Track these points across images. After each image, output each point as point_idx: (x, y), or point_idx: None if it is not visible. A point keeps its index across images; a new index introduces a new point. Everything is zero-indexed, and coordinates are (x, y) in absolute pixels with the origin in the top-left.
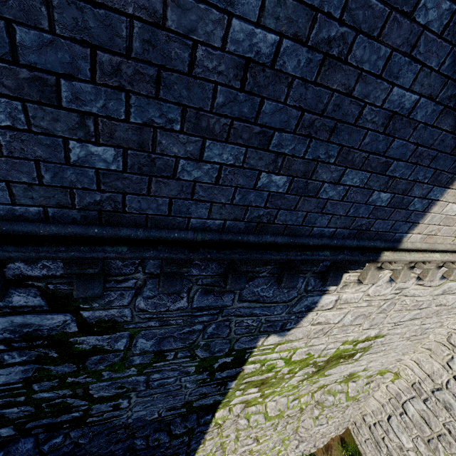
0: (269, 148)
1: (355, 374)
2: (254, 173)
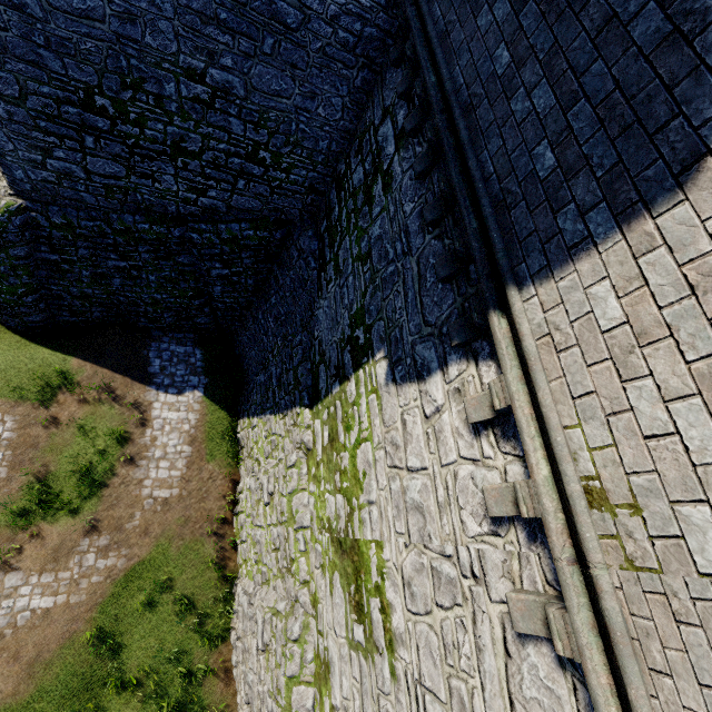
0: (520, 17)
1: (327, 686)
2: (500, 40)
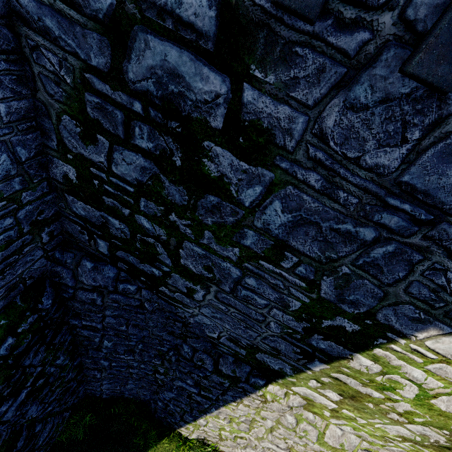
0: None
1: None
2: None
